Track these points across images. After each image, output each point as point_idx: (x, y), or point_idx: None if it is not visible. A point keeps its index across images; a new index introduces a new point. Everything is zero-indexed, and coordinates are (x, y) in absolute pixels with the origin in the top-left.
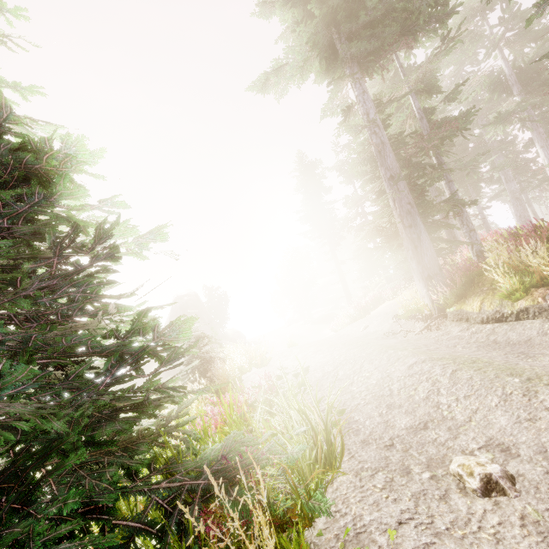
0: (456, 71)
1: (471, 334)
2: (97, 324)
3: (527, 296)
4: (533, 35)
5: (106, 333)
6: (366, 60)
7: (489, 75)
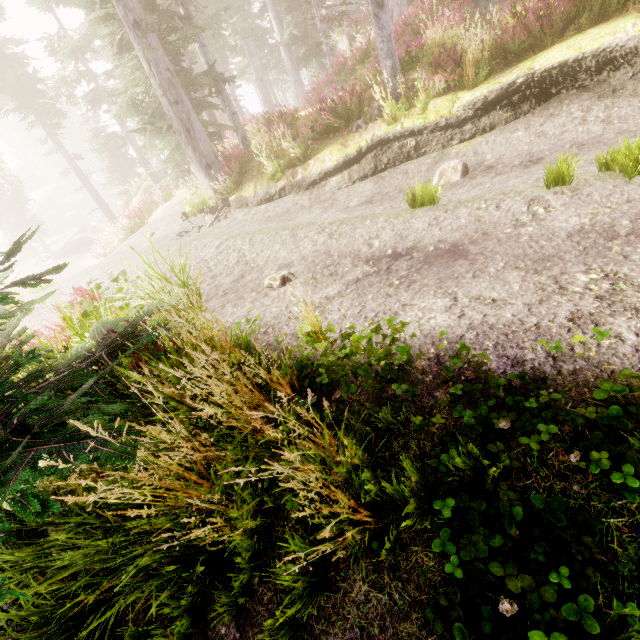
0: None
1: (252, 216)
2: None
3: (283, 176)
4: None
5: None
6: None
7: None
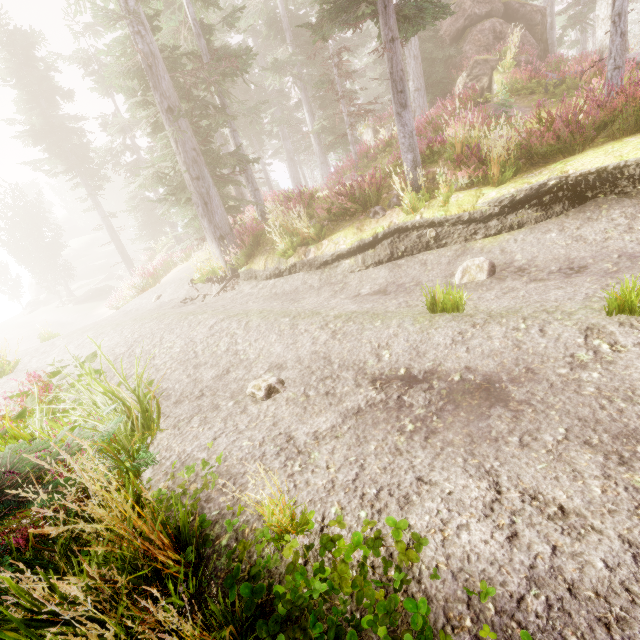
0: None
1: (259, 290)
2: None
3: (295, 254)
4: None
5: None
6: None
7: (266, 2)
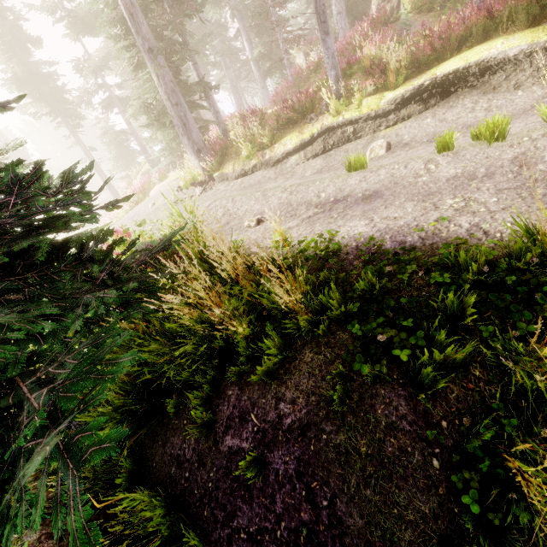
0: None
1: (231, 187)
2: None
3: (255, 157)
4: None
5: None
6: None
7: None
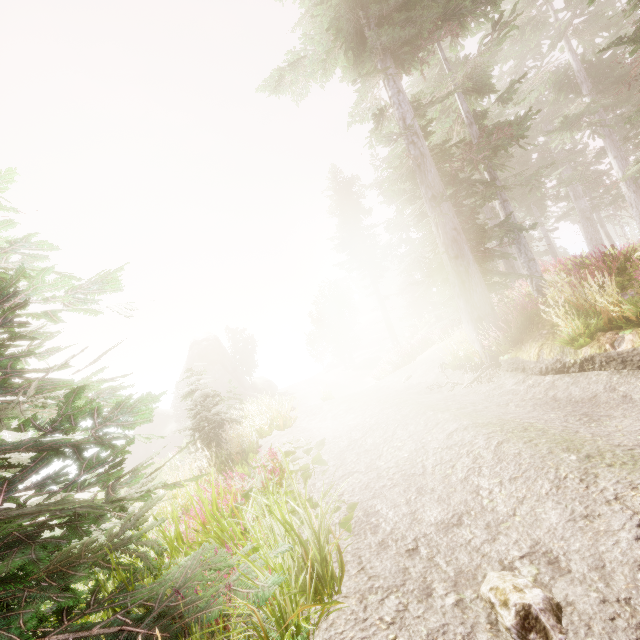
0: (517, 67)
1: (527, 387)
2: (8, 412)
3: (592, 342)
4: (606, 22)
5: (20, 424)
6: (401, 51)
7: (555, 71)
